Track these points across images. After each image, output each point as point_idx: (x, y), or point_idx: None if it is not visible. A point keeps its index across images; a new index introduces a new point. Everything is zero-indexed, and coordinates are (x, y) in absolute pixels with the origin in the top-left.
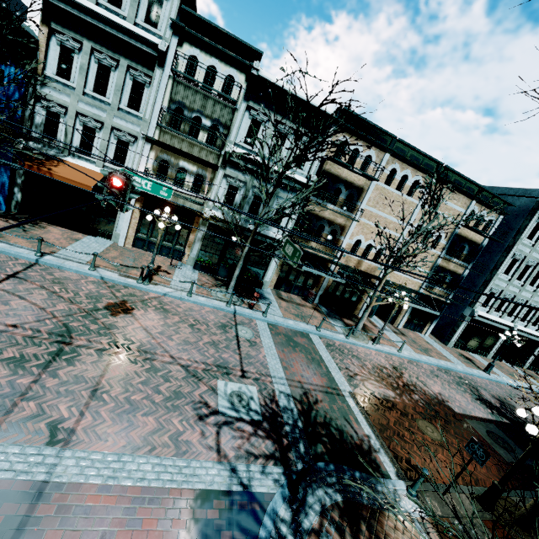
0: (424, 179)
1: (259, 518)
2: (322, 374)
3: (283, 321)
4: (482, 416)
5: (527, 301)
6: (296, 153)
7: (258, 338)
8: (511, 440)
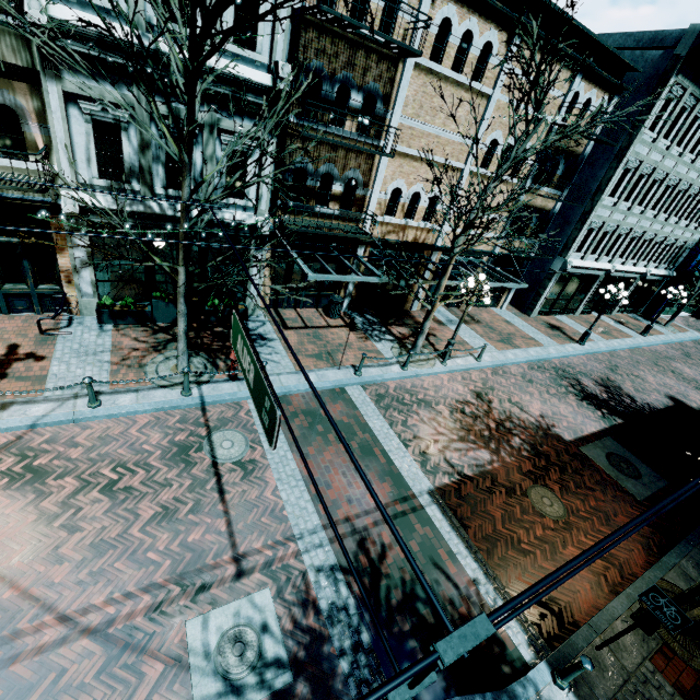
0: (502, 37)
1: None
2: (382, 474)
3: (297, 381)
4: (595, 429)
5: (631, 230)
6: None
7: (257, 449)
8: (633, 454)
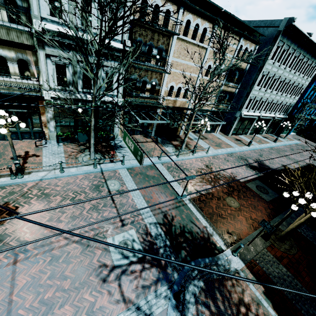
0: (210, 26)
1: None
2: (171, 194)
3: (136, 162)
4: (252, 177)
5: (267, 99)
6: (106, 31)
7: (124, 186)
8: (266, 185)
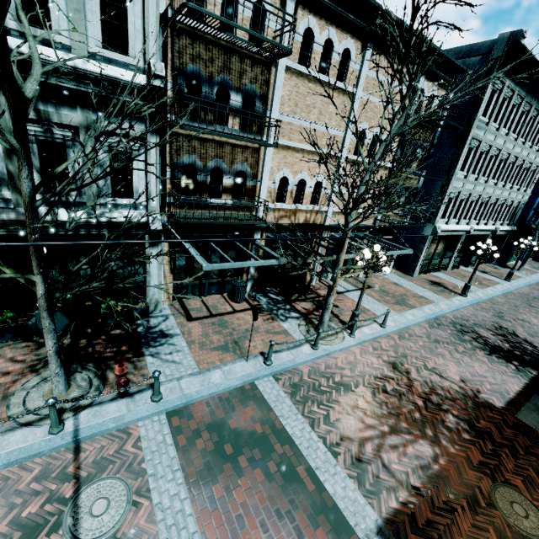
0: (357, 45)
1: None
2: (313, 513)
3: (200, 385)
4: (518, 387)
5: (480, 196)
6: None
7: (142, 505)
8: None
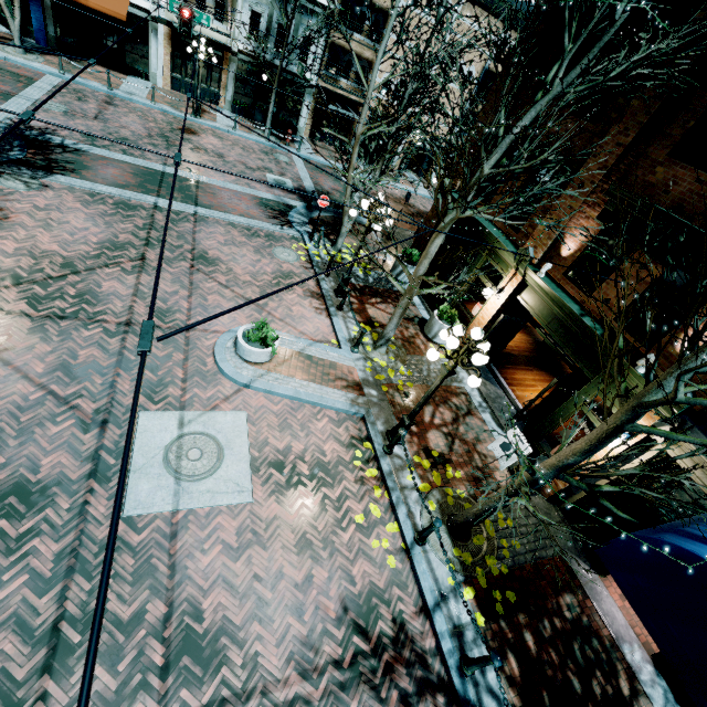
0: None
1: (292, 209)
2: (340, 186)
3: (314, 157)
4: None
5: None
6: None
7: (293, 163)
8: None
